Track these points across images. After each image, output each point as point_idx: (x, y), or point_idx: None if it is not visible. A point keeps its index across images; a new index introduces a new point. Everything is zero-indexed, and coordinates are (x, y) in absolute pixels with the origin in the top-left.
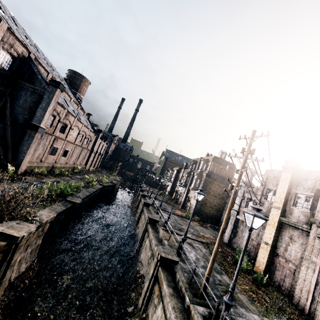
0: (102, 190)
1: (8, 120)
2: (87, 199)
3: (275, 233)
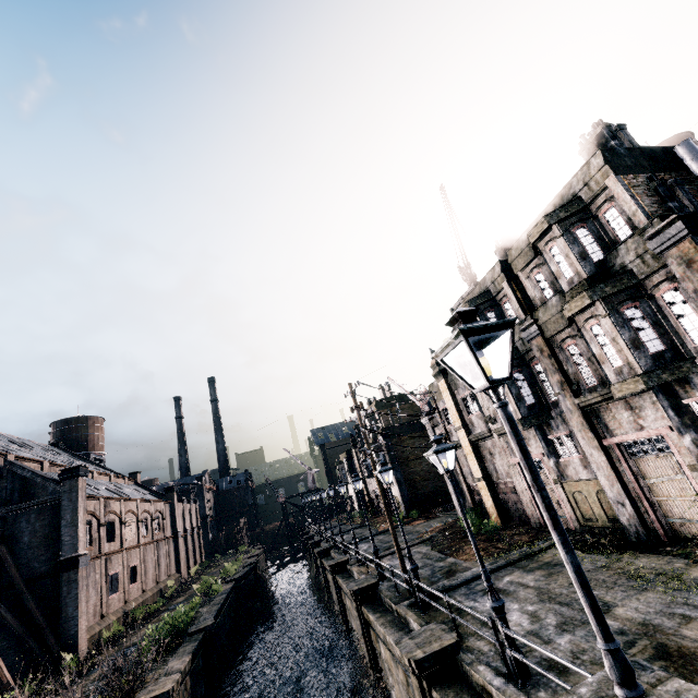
0: (237, 590)
1: (21, 583)
2: (221, 619)
3: (477, 460)
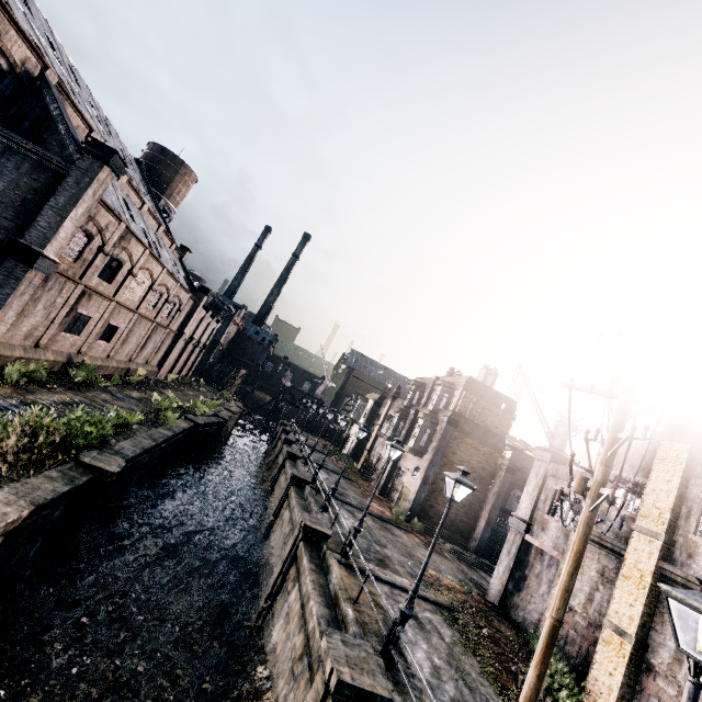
0: (190, 433)
1: None
2: (145, 458)
3: (646, 606)
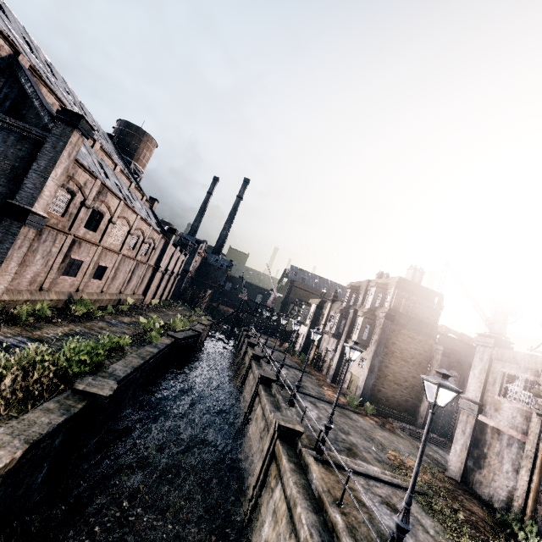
0: (173, 347)
1: None
2: (136, 374)
3: None
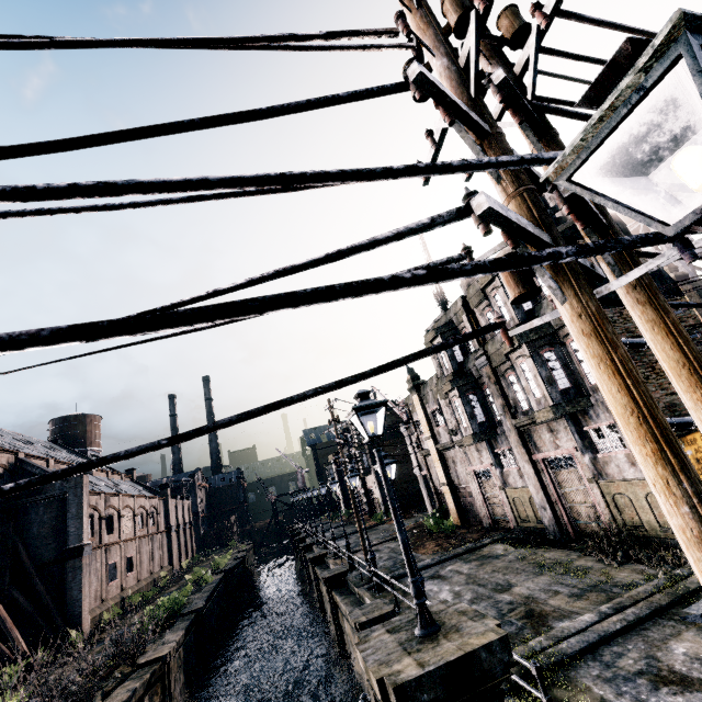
0: (226, 580)
1: (31, 569)
2: (210, 605)
3: (443, 467)
